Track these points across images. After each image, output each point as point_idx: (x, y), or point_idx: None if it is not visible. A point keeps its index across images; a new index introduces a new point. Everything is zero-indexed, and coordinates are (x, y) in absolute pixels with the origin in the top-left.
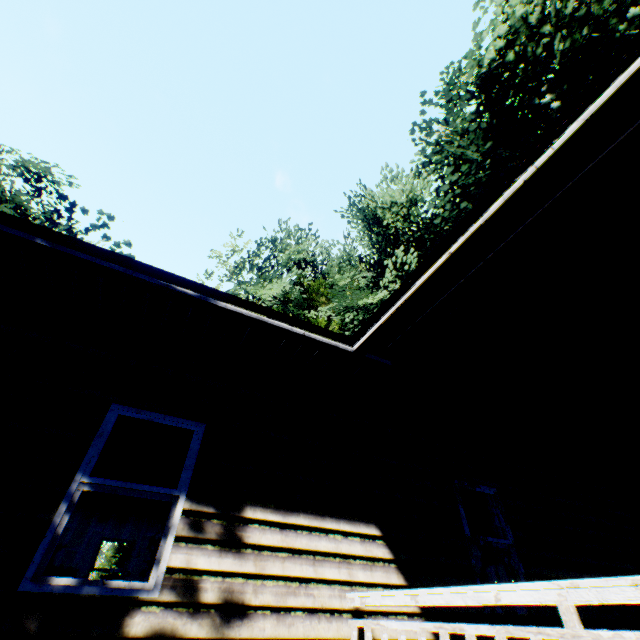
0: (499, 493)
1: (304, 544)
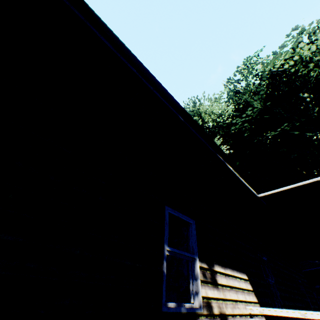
0: (267, 260)
1: (232, 283)
